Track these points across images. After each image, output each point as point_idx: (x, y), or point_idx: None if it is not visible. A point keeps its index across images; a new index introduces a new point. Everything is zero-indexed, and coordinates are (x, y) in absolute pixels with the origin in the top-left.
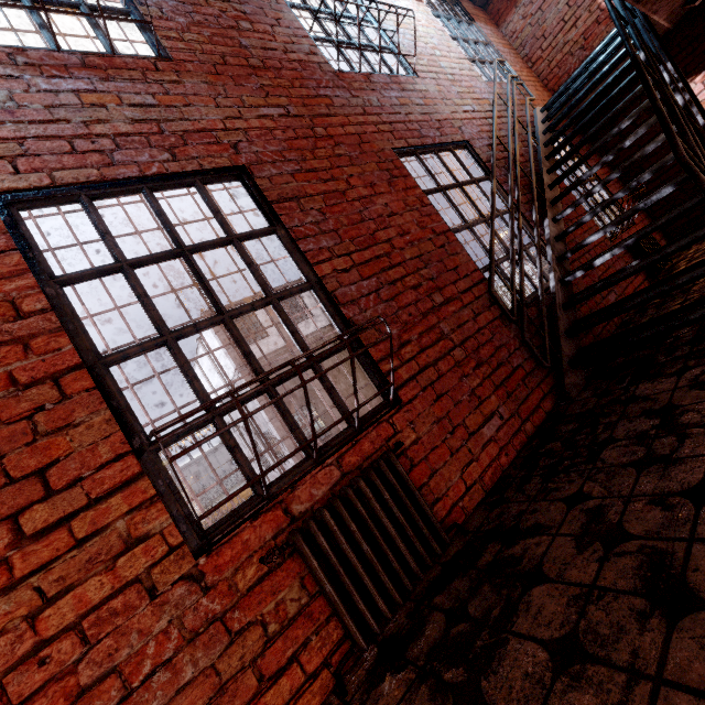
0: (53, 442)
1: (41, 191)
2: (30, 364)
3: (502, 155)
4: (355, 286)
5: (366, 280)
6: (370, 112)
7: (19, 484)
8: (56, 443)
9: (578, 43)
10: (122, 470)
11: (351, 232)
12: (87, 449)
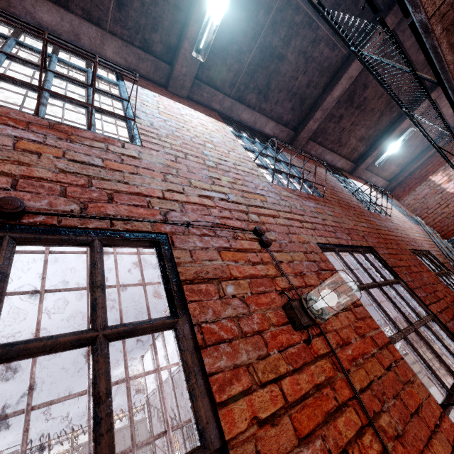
0: (409, 390)
1: (325, 244)
2: (372, 333)
3: (446, 261)
4: (451, 323)
5: (452, 320)
6: (390, 230)
7: (415, 418)
8: (411, 392)
9: (451, 214)
10: (449, 426)
11: (427, 290)
12: (425, 402)
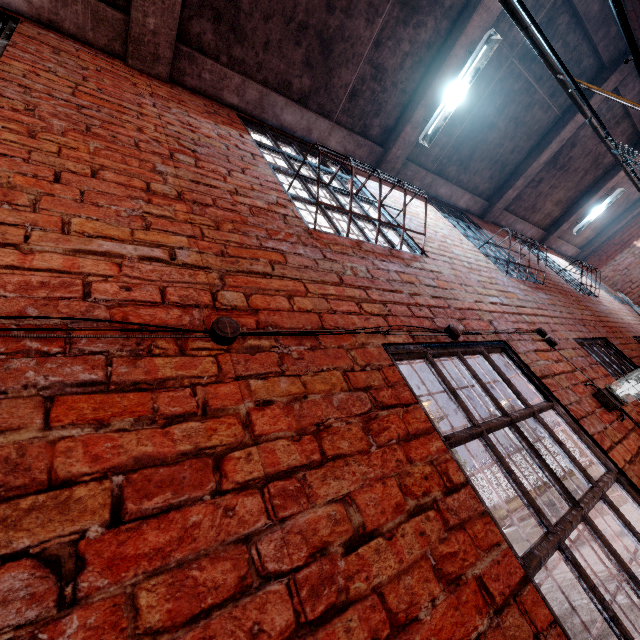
0: None
1: (576, 339)
2: None
3: None
4: None
5: None
6: (607, 316)
7: None
8: None
9: None
10: None
11: None
12: None
